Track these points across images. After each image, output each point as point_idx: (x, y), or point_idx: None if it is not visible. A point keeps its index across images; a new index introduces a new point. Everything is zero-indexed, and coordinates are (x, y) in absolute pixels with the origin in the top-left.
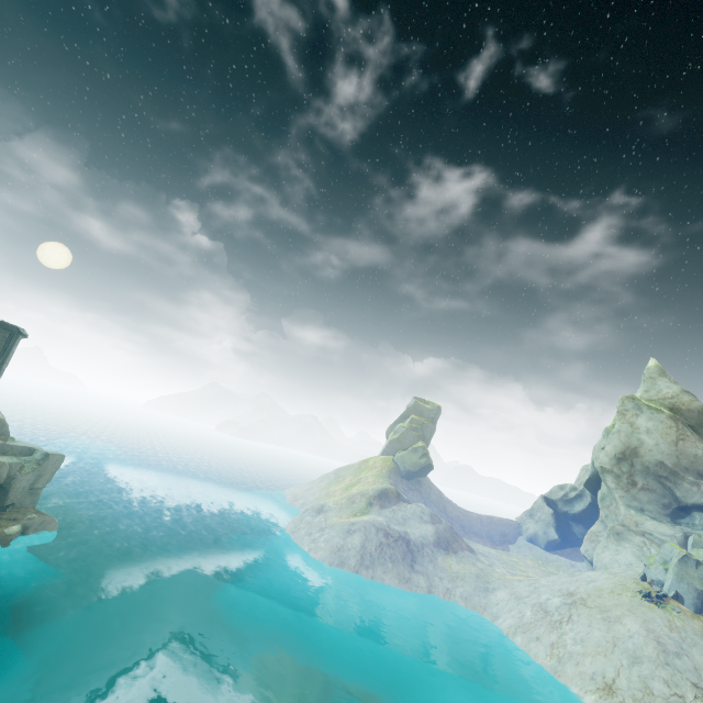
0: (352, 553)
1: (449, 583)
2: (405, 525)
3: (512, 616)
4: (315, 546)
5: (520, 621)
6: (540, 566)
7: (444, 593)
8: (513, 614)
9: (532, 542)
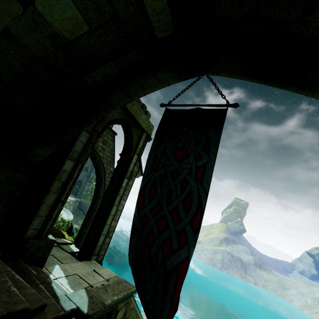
0: (217, 261)
1: (264, 282)
2: (239, 254)
3: (300, 301)
4: (200, 256)
5: (305, 304)
6: (308, 286)
7: (262, 286)
8: (301, 300)
9: (301, 274)
